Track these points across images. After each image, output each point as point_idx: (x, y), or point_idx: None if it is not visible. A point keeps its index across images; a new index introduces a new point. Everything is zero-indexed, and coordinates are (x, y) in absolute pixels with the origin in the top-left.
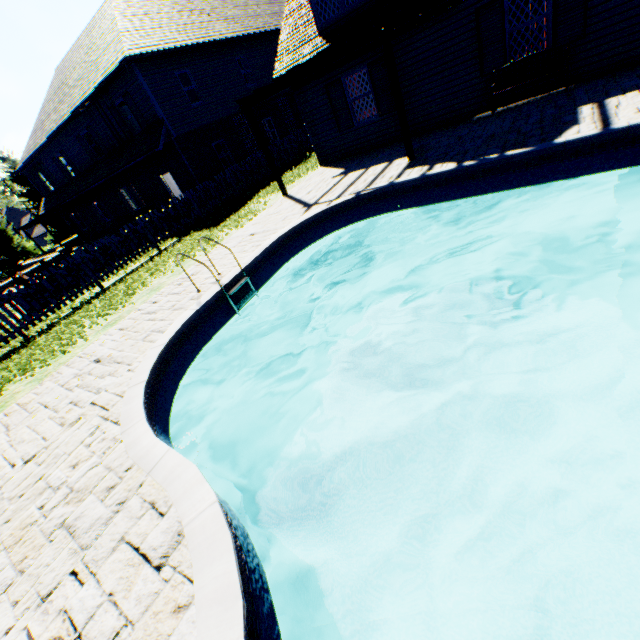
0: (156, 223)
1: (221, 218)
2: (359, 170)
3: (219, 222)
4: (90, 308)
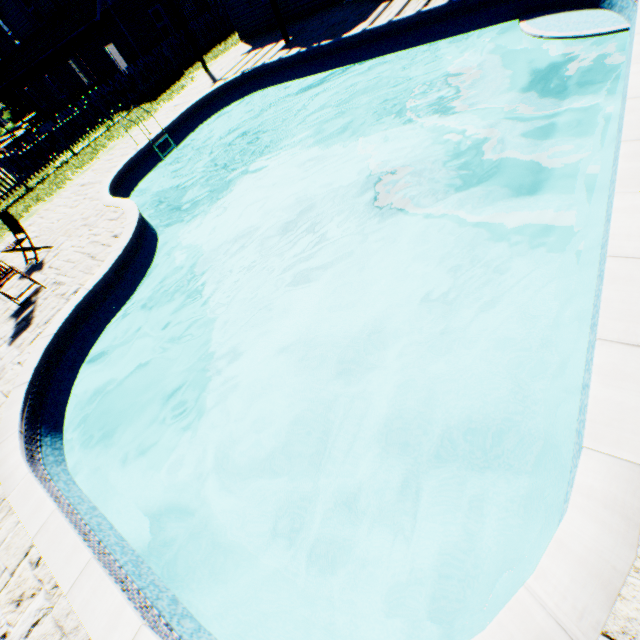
0: (107, 97)
1: (160, 93)
2: (259, 49)
3: (158, 97)
4: (69, 166)
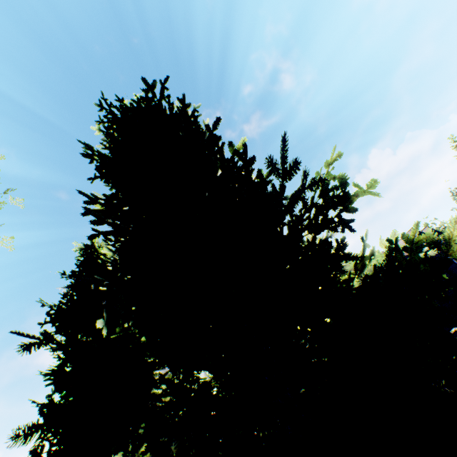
0: None
1: None
2: None
3: None
4: None
